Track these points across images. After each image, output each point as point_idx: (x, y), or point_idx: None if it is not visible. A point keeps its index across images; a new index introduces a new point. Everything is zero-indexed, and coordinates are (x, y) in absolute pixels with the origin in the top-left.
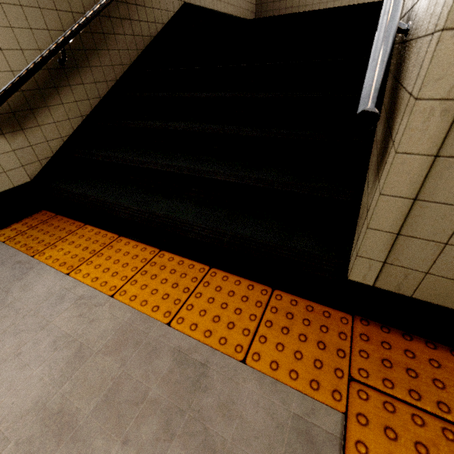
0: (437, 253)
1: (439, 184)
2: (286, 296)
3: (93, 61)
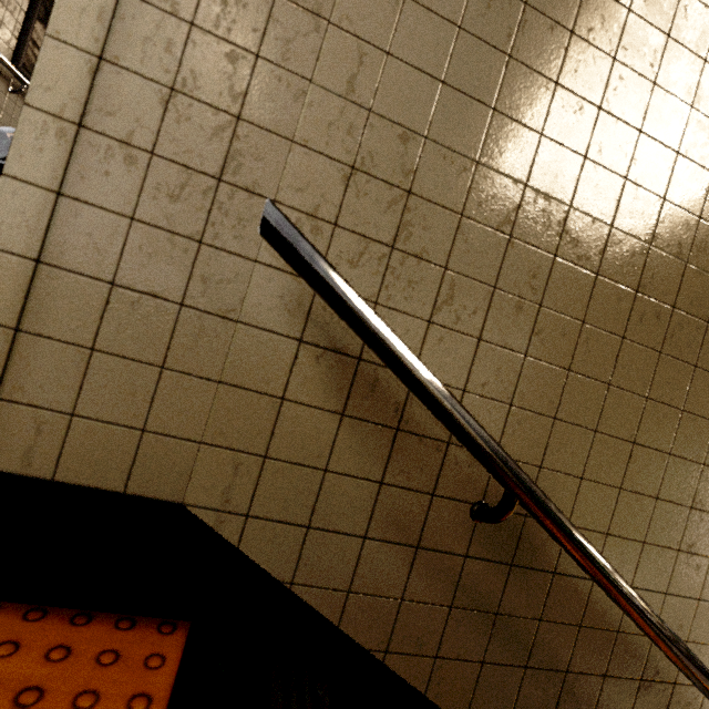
0: (83, 369)
1: (69, 239)
2: None
3: None
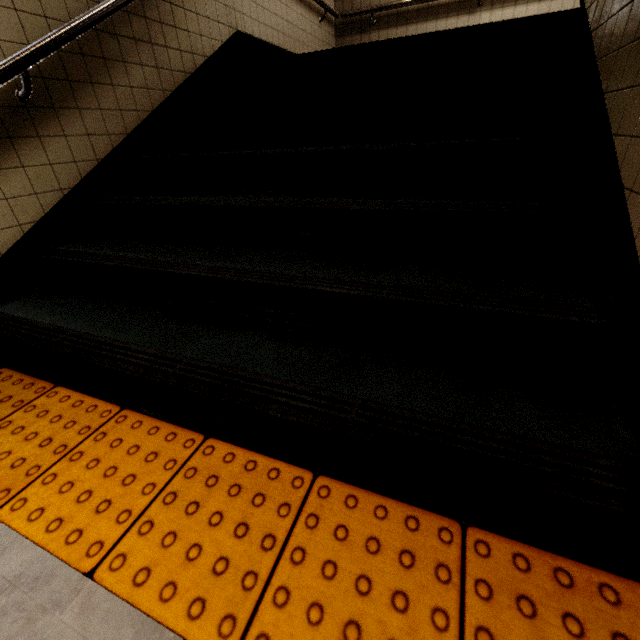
0: None
1: None
2: (497, 543)
3: (84, 100)
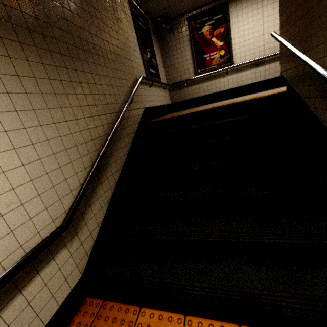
0: None
1: None
2: None
3: (110, 161)
